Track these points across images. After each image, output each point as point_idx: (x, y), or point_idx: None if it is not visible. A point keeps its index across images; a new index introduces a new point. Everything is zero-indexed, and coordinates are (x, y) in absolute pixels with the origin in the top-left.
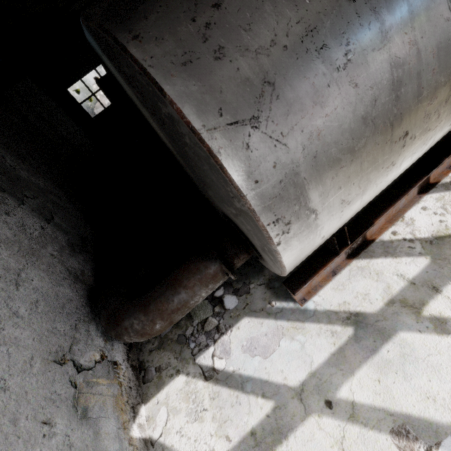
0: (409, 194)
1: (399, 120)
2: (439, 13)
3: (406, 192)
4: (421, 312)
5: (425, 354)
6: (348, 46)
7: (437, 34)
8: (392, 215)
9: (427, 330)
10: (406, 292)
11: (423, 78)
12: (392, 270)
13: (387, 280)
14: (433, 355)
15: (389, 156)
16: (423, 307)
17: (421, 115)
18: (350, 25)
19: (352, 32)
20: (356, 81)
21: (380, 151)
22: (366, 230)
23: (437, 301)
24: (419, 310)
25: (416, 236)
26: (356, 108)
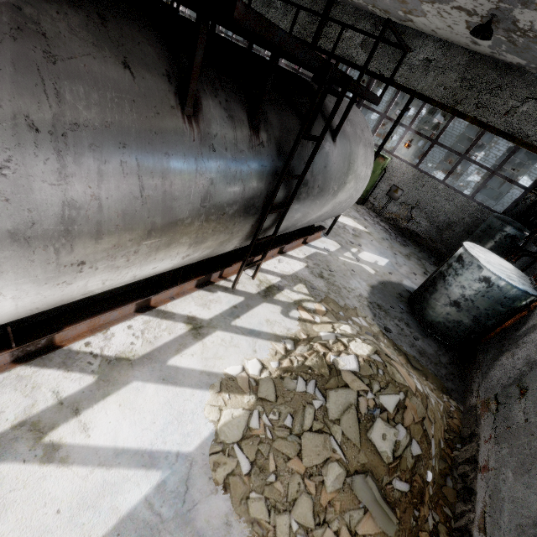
0: (125, 309)
1: (70, 249)
2: (130, 190)
3: (117, 308)
4: (43, 437)
5: (9, 489)
6: (8, 162)
7: (125, 203)
8: (100, 324)
9: (34, 459)
10: (47, 413)
11: (104, 227)
12: (53, 385)
13: (39, 397)
14: (16, 490)
15: (57, 275)
16: (51, 432)
17: (103, 253)
18: (22, 147)
19: (21, 154)
20: (8, 196)
21: (40, 268)
22: (49, 334)
23: (68, 425)
24: (44, 435)
25: (104, 352)
26: (0, 220)
